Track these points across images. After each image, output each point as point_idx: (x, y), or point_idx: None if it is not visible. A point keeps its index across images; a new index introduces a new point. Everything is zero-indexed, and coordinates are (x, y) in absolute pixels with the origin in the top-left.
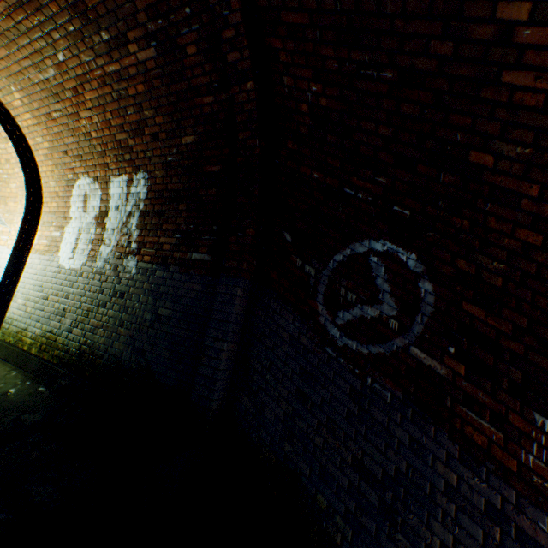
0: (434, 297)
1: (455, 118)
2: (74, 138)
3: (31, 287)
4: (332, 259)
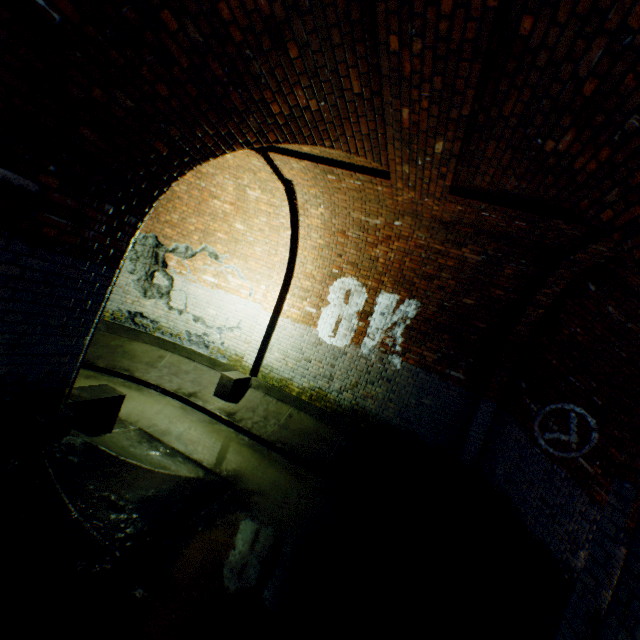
0: (597, 440)
1: None
2: (358, 253)
3: (287, 346)
4: (548, 406)
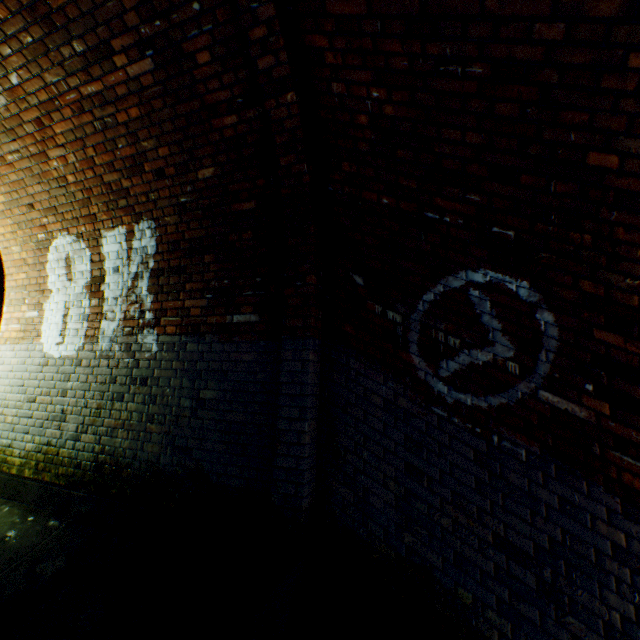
0: (558, 329)
1: (567, 115)
2: (42, 185)
3: (7, 389)
4: (421, 299)
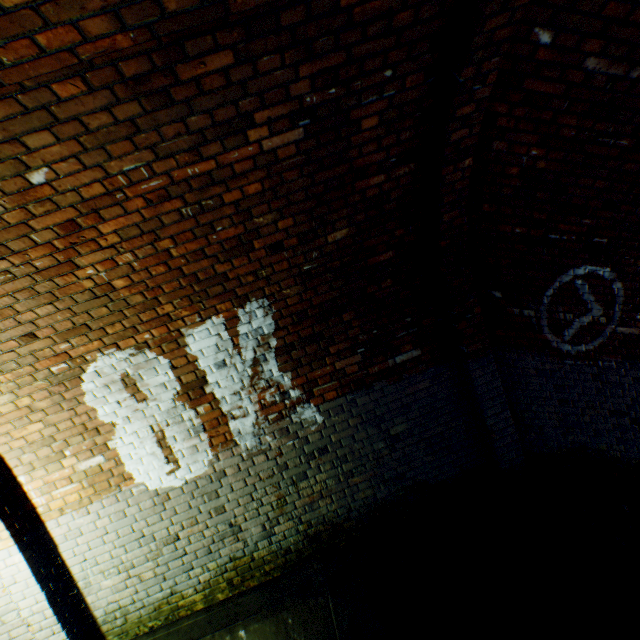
0: (623, 290)
1: None
2: (56, 305)
3: (113, 553)
4: (544, 295)
